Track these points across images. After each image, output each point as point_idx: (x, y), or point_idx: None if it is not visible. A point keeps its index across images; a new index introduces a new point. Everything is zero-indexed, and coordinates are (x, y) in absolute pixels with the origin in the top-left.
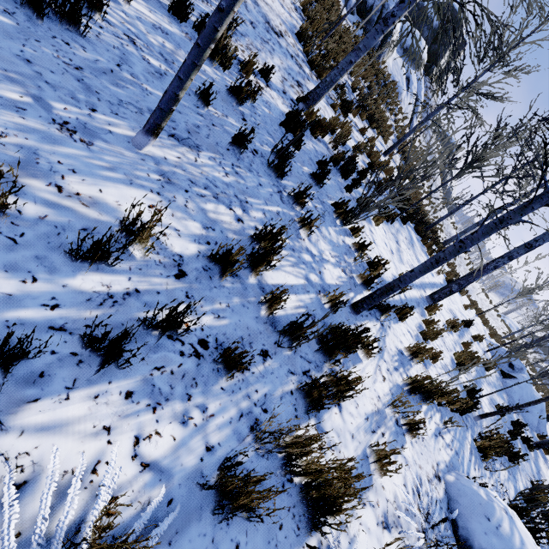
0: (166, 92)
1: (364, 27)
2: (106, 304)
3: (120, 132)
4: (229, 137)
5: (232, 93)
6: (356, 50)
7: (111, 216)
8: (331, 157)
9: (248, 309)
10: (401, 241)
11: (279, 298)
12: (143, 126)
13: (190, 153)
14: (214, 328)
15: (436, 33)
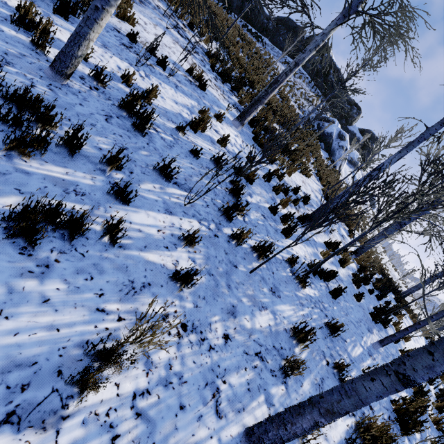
0: (396, 336)
1: (331, 159)
2: (423, 443)
3: (369, 344)
4: (367, 312)
5: (355, 282)
6: (385, 235)
7: (398, 396)
8: (374, 284)
9: (432, 426)
10: (404, 320)
11: (442, 420)
12: (379, 342)
13: (375, 337)
14: (437, 443)
15: (362, 145)
